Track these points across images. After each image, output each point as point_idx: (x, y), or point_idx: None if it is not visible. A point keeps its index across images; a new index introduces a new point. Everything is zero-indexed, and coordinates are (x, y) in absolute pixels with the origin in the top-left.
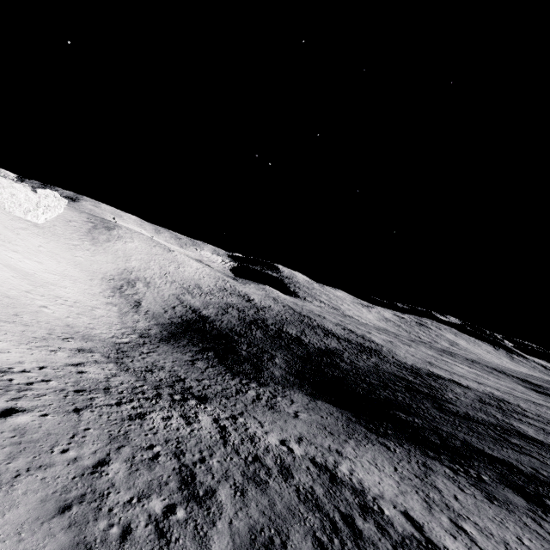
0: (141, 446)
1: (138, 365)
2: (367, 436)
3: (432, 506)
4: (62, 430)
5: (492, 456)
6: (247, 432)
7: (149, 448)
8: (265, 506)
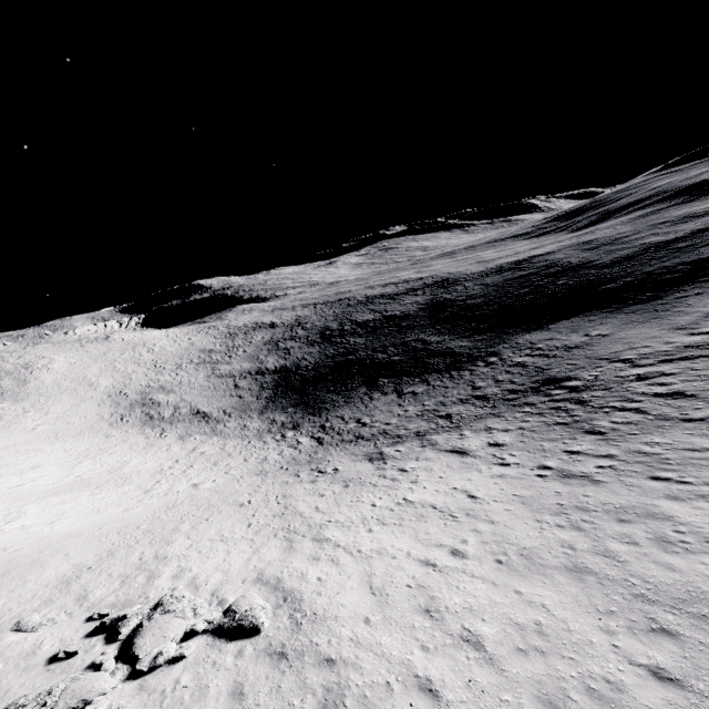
0: None
1: (423, 424)
2: (659, 304)
3: None
4: None
5: None
6: (676, 350)
7: None
8: None
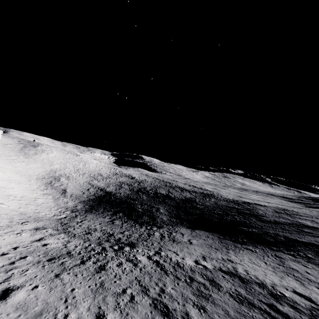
0: (117, 292)
1: (79, 231)
2: (235, 245)
3: (302, 282)
4: (55, 296)
5: (303, 242)
6: (173, 261)
7: (123, 292)
8: (224, 315)
